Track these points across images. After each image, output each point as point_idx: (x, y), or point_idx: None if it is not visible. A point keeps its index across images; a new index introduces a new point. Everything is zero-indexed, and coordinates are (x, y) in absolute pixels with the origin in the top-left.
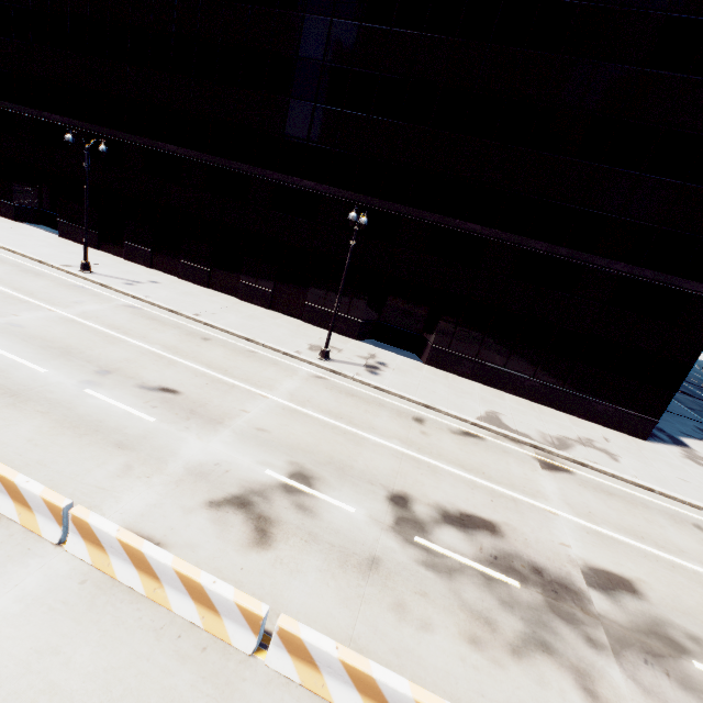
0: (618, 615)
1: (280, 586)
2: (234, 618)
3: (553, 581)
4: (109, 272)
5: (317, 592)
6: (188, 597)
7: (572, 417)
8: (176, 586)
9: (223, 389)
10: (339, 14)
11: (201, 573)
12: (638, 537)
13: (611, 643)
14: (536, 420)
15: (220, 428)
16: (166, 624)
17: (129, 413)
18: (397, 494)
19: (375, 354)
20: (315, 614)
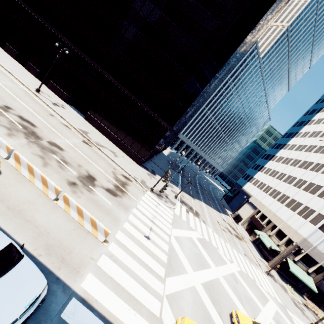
0: (46, 145)
1: None
2: None
3: (35, 135)
4: None
5: None
6: None
7: (121, 151)
8: None
9: None
10: None
11: None
12: (86, 155)
13: (33, 142)
14: (103, 142)
15: None
16: None
17: None
18: (9, 107)
19: (65, 106)
20: None
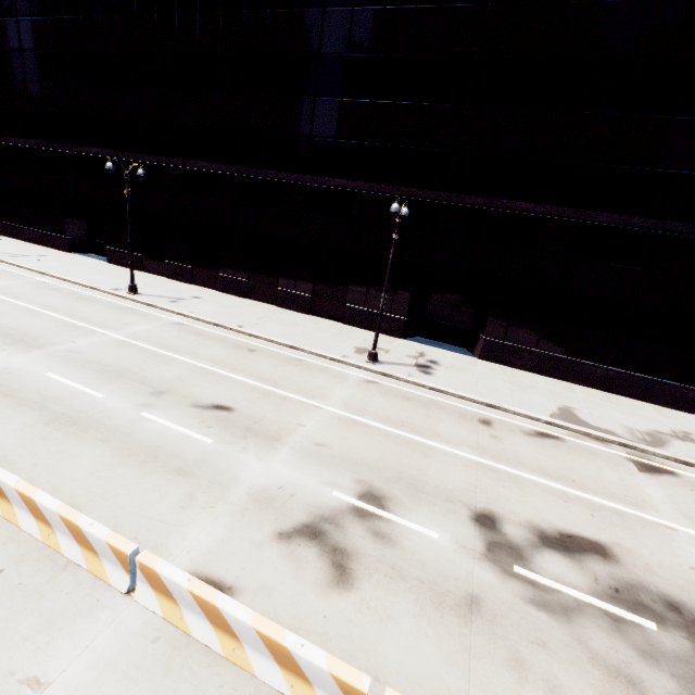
0: None
1: (371, 637)
2: (329, 691)
3: None
4: (154, 292)
5: (416, 645)
6: (272, 660)
7: (658, 407)
8: (257, 647)
9: (275, 402)
10: (361, 2)
11: (286, 634)
12: None
13: None
14: (617, 413)
15: (278, 446)
16: (250, 694)
17: (185, 435)
18: (481, 513)
19: (423, 352)
20: (418, 676)
